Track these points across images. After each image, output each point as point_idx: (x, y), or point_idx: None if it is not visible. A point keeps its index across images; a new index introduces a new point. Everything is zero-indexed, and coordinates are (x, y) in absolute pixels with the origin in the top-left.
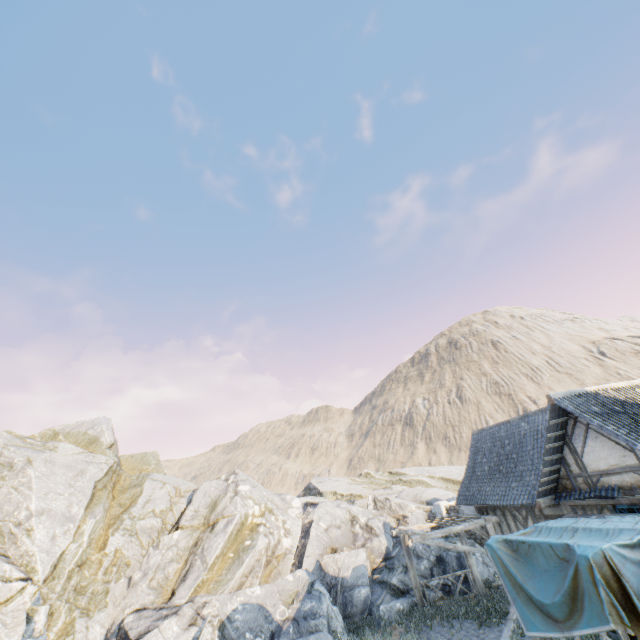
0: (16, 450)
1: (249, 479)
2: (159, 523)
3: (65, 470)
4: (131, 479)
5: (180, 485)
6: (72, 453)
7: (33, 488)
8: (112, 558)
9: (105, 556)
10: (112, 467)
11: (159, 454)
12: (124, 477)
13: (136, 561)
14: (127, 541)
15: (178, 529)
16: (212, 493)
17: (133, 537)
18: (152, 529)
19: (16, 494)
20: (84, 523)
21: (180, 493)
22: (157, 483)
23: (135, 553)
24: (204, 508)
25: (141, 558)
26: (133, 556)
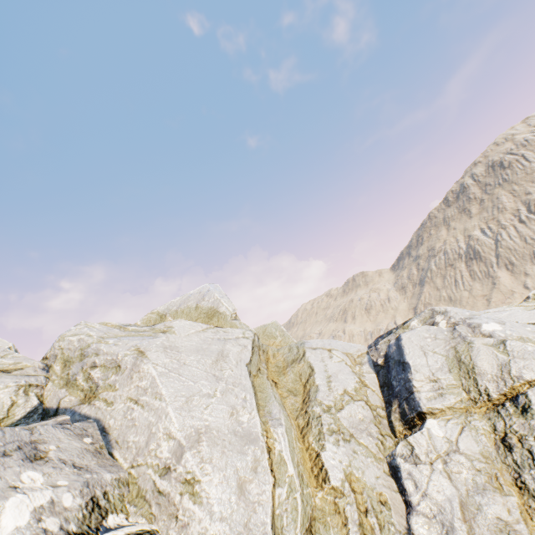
0: (116, 342)
1: (476, 315)
2: (365, 410)
3: (197, 357)
4: (281, 354)
5: (347, 349)
6: (194, 332)
7: (162, 395)
8: (352, 497)
9: (338, 496)
10: (254, 342)
11: (279, 324)
12: (271, 353)
13: (388, 490)
14: (349, 454)
15: (423, 417)
16: (434, 347)
17: (351, 444)
18: (363, 422)
19: (139, 411)
20: (271, 439)
21: (354, 360)
22: (320, 352)
23: (375, 474)
24: (444, 373)
25: (390, 481)
26: (377, 481)
